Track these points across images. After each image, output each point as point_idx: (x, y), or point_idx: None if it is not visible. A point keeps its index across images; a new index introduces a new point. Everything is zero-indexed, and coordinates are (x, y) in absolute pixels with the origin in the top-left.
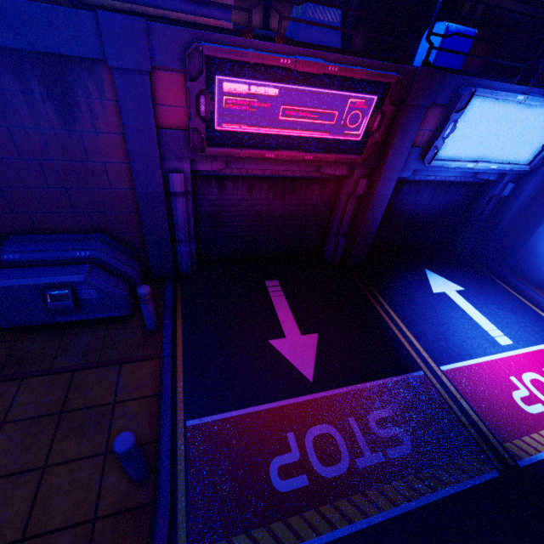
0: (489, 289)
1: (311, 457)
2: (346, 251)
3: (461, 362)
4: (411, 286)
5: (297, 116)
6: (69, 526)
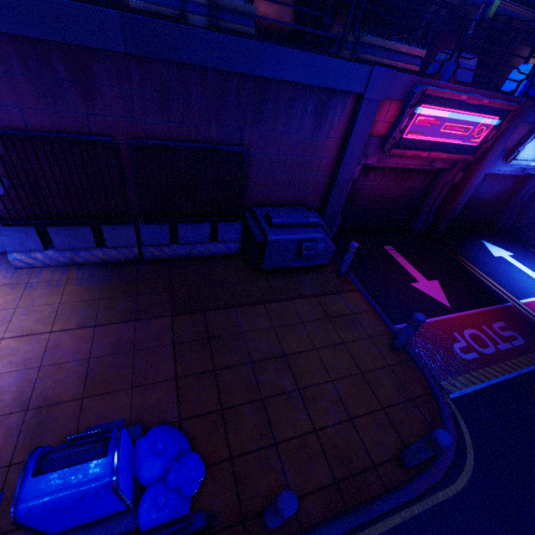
0: (529, 255)
1: (473, 344)
2: (432, 225)
3: (531, 298)
4: (479, 251)
5: (450, 130)
6: (379, 368)
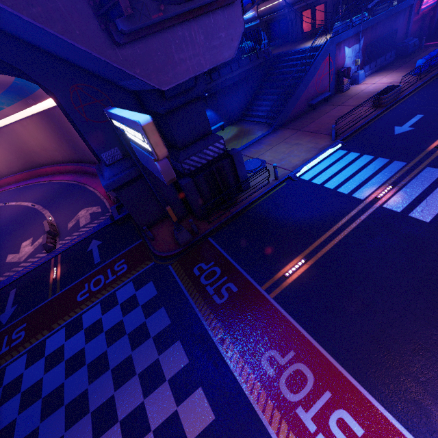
0: None
1: None
2: (428, 34)
3: None
4: None
5: (430, 0)
6: None
